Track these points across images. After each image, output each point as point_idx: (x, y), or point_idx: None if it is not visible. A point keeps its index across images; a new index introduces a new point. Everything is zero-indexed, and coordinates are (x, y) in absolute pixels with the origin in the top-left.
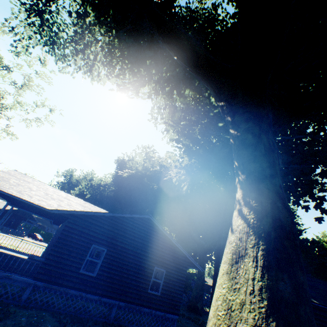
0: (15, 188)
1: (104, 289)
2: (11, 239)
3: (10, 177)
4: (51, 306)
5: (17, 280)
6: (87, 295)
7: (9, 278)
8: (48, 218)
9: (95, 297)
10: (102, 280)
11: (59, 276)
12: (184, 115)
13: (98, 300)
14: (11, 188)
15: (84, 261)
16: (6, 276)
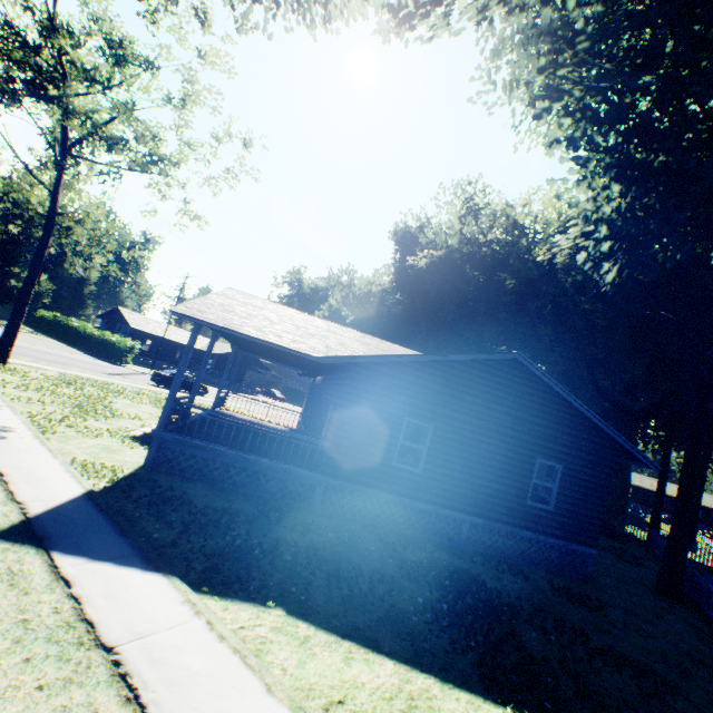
0: (249, 324)
1: (441, 495)
2: (244, 401)
3: (230, 302)
4: (358, 516)
5: (299, 475)
6: (412, 502)
7: (288, 472)
8: (298, 368)
9: (428, 507)
10: (434, 479)
11: (359, 470)
12: (592, 45)
13: (432, 512)
14: (244, 324)
15: (396, 447)
16: (283, 469)
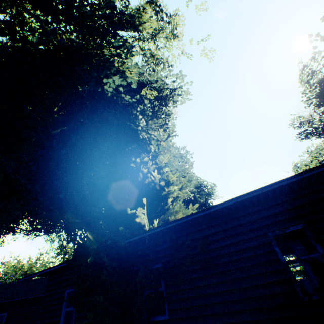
0: None
1: None
2: None
3: None
4: None
5: None
6: None
7: None
8: None
9: None
10: None
11: None
12: None
13: None
14: None
15: None
16: None
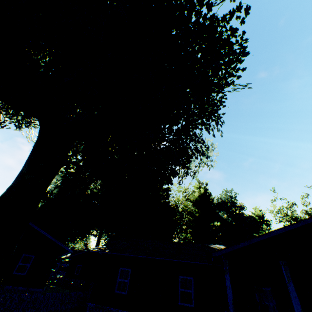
0: None
1: None
2: None
3: None
4: None
5: None
6: None
7: None
8: None
9: None
10: None
11: None
12: None
13: None
14: None
15: None
16: None
